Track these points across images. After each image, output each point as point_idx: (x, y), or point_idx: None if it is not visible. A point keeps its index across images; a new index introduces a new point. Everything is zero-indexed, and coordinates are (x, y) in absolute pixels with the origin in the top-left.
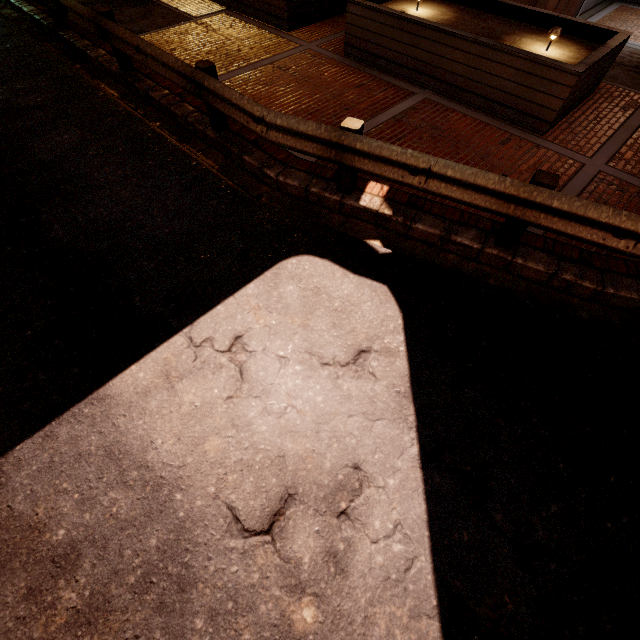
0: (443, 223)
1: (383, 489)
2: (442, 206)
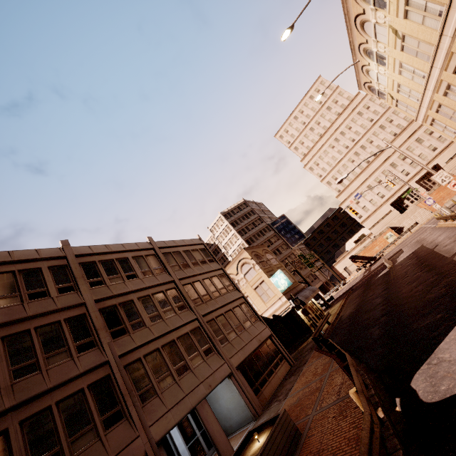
0: (370, 399)
1: (455, 335)
2: None
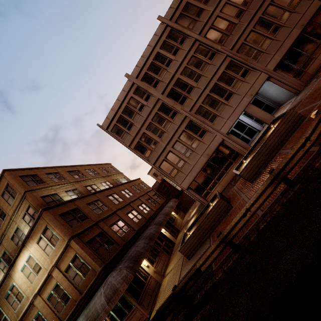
0: None
1: None
2: None
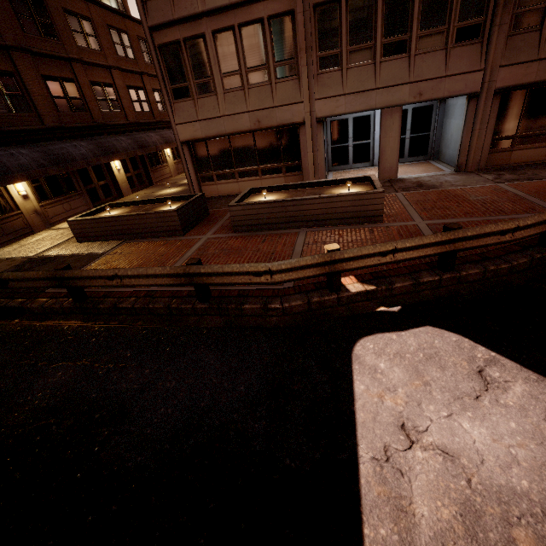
0: (406, 277)
1: None
2: (392, 270)
